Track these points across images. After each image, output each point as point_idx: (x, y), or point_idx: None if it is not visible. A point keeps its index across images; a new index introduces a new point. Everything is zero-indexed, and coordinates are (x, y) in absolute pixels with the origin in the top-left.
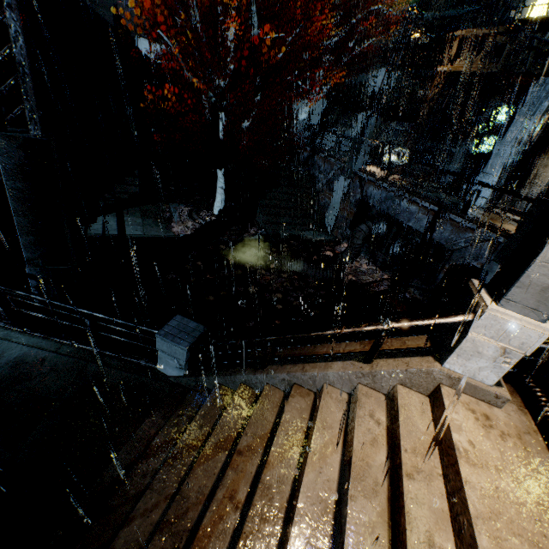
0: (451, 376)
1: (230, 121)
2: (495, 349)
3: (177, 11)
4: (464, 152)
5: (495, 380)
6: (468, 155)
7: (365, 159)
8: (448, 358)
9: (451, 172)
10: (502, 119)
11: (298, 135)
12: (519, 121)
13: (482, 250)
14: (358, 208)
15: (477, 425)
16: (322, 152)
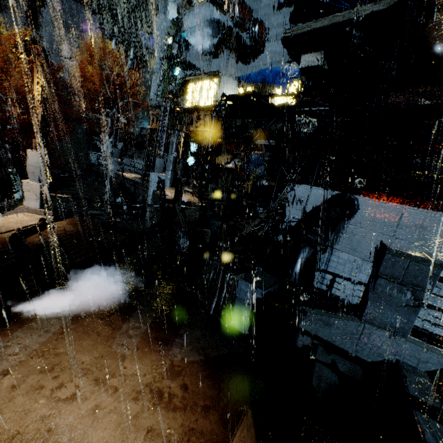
0: (26, 208)
1: (13, 149)
2: (33, 195)
3: (4, 95)
4: (182, 165)
5: (39, 206)
6: (184, 166)
7: (116, 169)
8: (24, 202)
9: (136, 168)
10: (192, 149)
11: (92, 161)
12: (171, 147)
13: (146, 198)
14: (113, 193)
15: (24, 216)
16: (101, 168)
